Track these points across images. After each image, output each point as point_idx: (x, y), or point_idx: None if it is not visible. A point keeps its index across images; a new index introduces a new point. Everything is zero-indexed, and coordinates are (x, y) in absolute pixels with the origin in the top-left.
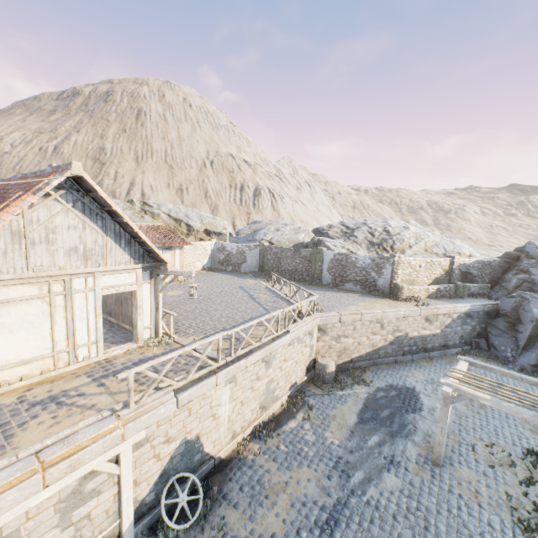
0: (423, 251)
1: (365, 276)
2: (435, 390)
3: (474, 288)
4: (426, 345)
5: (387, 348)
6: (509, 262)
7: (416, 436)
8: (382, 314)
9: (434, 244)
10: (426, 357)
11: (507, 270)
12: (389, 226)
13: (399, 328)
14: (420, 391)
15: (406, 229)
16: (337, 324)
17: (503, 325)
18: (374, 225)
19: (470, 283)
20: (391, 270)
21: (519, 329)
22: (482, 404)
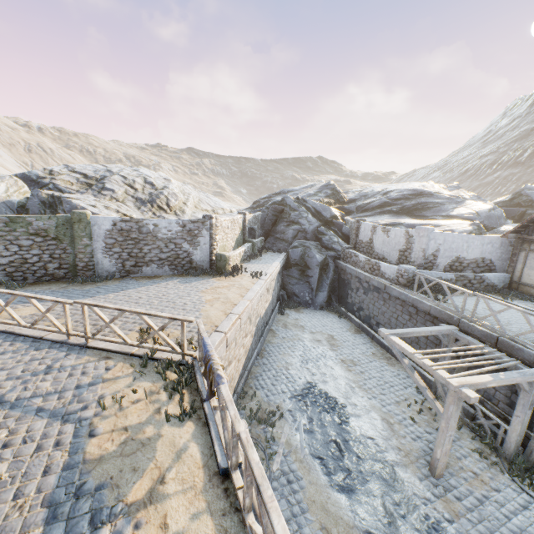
0: (195, 209)
1: (174, 251)
2: (319, 369)
3: (259, 243)
4: (267, 318)
5: (253, 344)
6: (277, 215)
7: (388, 452)
8: (252, 305)
9: (198, 199)
10: (269, 331)
11: (275, 222)
12: (149, 177)
13: (258, 312)
14: (315, 380)
15: (169, 182)
16: (223, 353)
17: (298, 274)
18: (126, 174)
19: (254, 239)
20: (210, 237)
21: (310, 274)
22: (351, 360)
